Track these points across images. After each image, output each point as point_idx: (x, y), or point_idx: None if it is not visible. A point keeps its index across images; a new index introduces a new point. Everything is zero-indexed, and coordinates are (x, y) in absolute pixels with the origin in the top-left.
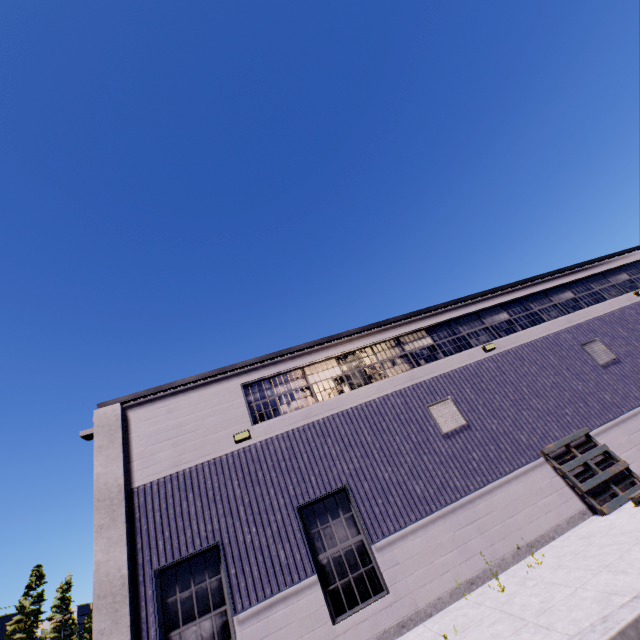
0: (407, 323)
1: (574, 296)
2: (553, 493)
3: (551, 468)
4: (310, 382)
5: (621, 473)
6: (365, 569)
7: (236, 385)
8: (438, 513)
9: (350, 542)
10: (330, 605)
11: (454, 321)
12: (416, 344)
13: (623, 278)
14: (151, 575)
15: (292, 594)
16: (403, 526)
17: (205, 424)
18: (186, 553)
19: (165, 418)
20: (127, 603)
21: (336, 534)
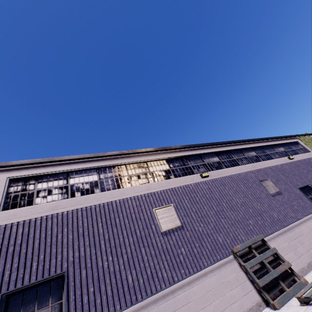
0: (154, 154)
1: (256, 154)
2: (238, 286)
3: (238, 264)
4: (70, 183)
5: (285, 271)
6: None
7: (3, 178)
8: (142, 303)
9: None
10: None
11: (185, 157)
12: (158, 167)
13: (281, 150)
14: None
15: None
16: None
17: None
18: None
19: None
20: None
21: None
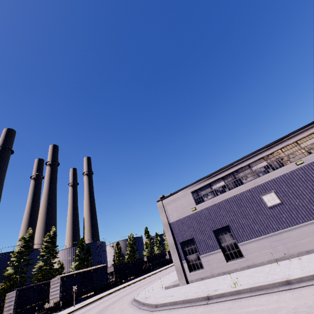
0: (253, 157)
1: None
2: None
3: None
4: (213, 188)
5: None
6: (236, 250)
7: (189, 192)
8: (264, 236)
9: (231, 241)
10: (226, 257)
11: (280, 149)
12: (258, 166)
13: None
14: (179, 243)
15: (214, 253)
16: (249, 239)
17: (183, 205)
18: (185, 239)
19: (172, 204)
20: (175, 249)
21: (226, 239)
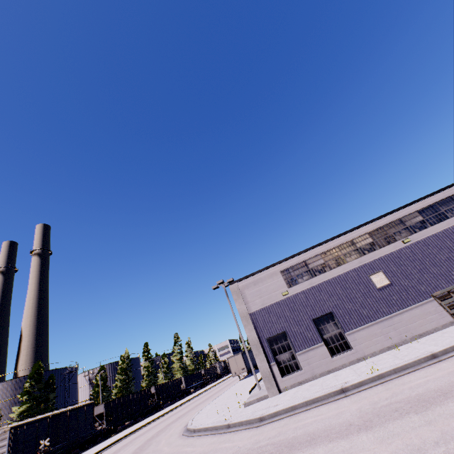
0: (357, 231)
1: None
2: (436, 314)
3: (437, 302)
4: (309, 267)
5: None
6: (342, 341)
7: (277, 272)
8: (374, 322)
9: (335, 332)
10: (329, 352)
11: (385, 226)
12: (362, 242)
13: None
14: (265, 340)
15: (315, 348)
16: (358, 326)
17: (269, 289)
18: (274, 334)
19: (254, 287)
20: (261, 347)
21: (329, 329)
